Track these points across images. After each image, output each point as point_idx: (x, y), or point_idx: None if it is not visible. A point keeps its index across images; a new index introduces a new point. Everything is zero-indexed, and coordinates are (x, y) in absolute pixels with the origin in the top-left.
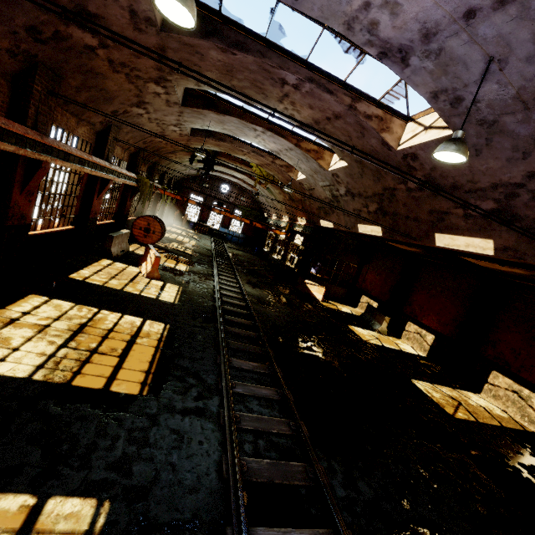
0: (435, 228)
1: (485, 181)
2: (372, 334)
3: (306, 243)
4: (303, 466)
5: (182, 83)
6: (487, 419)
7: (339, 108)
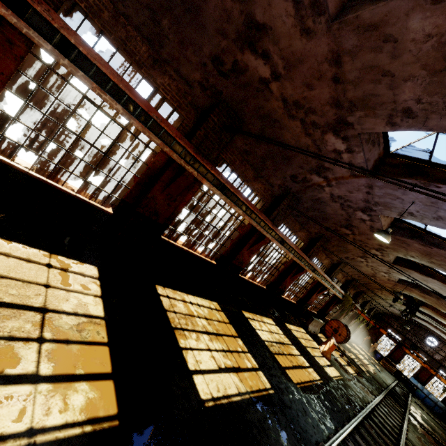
0: None
1: None
2: None
3: None
4: None
5: (394, 253)
6: None
7: None
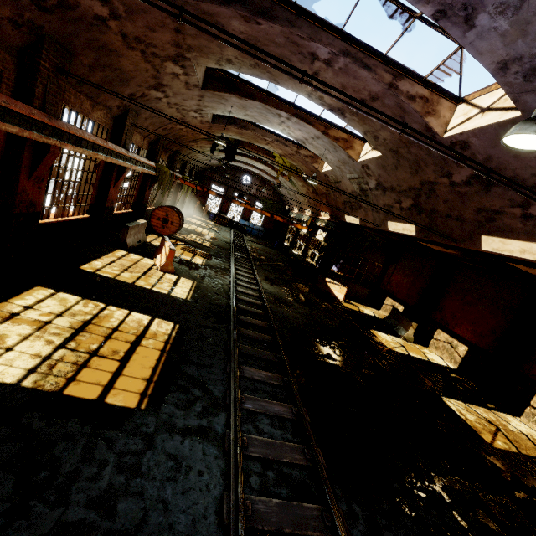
0: (483, 229)
1: None
2: (397, 341)
3: (328, 239)
4: (318, 510)
5: (202, 61)
6: (531, 450)
7: (377, 87)
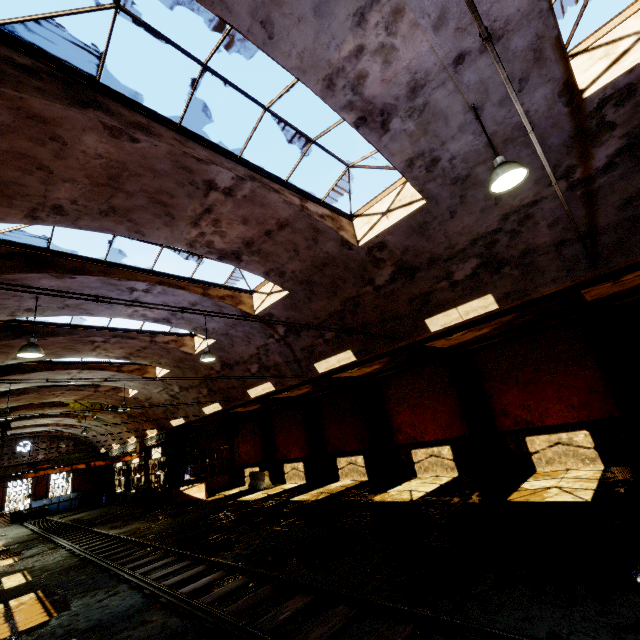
0: (245, 388)
1: (246, 356)
2: (260, 493)
3: (166, 451)
4: (203, 565)
5: None
6: (339, 489)
7: (144, 344)
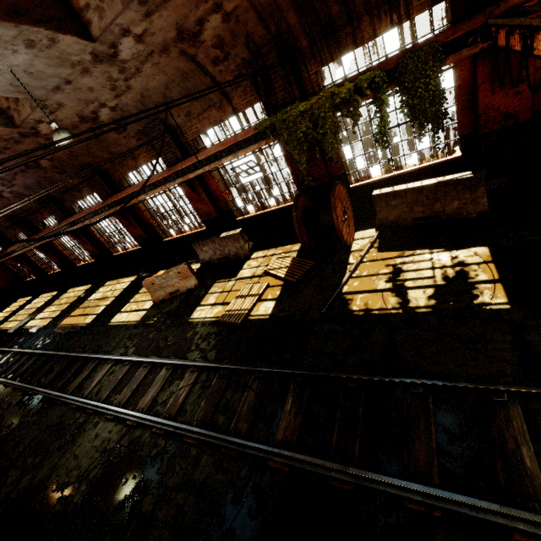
0: None
1: None
2: None
3: None
4: None
5: (6, 132)
6: None
7: None
